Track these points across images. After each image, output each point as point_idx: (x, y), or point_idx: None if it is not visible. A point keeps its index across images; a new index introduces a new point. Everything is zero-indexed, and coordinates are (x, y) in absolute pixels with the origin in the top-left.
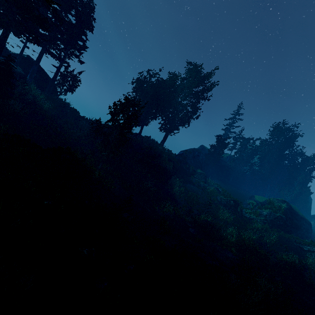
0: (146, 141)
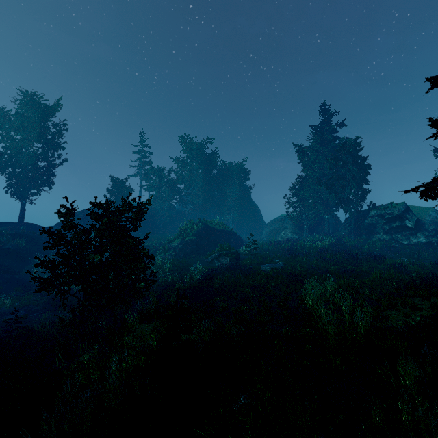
0: None
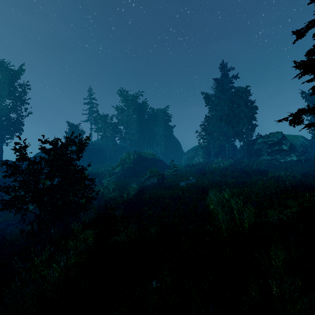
0: None
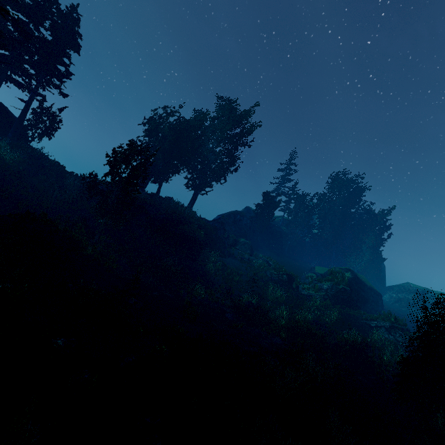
0: (168, 203)
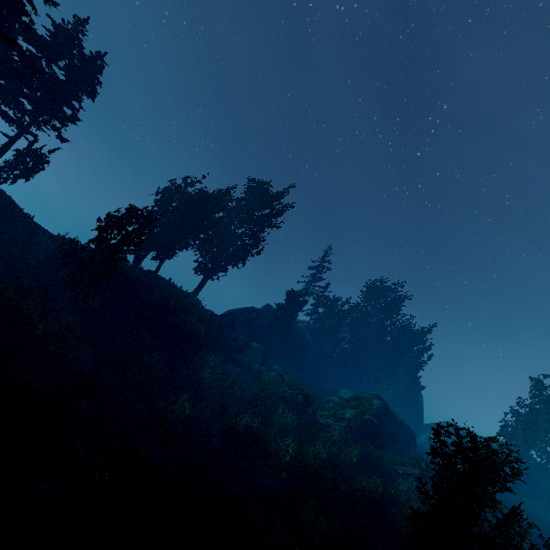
0: (167, 285)
